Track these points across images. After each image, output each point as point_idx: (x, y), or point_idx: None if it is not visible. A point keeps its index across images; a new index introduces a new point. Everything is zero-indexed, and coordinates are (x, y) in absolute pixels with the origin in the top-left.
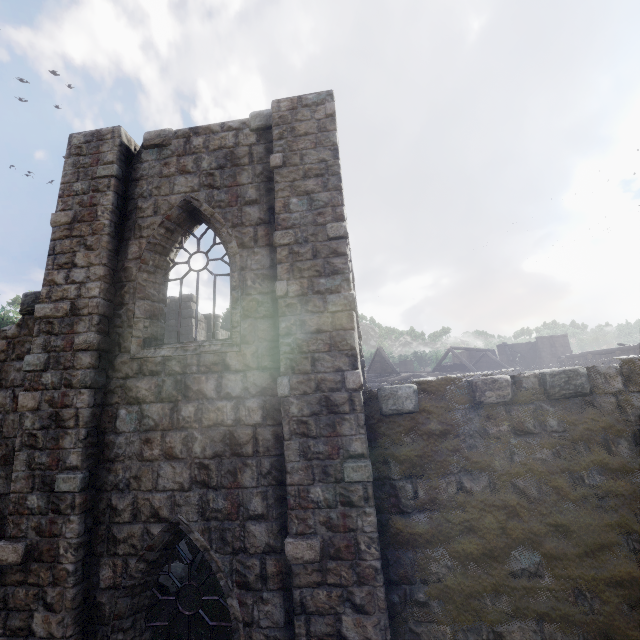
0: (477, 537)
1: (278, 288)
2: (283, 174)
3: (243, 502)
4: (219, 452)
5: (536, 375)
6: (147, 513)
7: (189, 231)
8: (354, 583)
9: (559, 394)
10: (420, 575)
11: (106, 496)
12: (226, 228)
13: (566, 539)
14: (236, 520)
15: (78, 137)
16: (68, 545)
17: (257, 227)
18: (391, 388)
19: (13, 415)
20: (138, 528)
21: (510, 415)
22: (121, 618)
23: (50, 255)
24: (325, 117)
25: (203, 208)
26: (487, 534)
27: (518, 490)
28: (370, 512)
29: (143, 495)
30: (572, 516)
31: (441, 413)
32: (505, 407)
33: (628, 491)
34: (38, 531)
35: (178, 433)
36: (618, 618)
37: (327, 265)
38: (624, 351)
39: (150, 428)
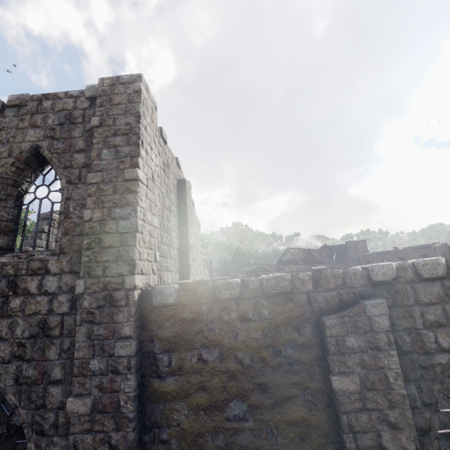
0: (207, 393)
1: (85, 215)
2: (100, 132)
3: (47, 371)
4: (34, 334)
5: (258, 279)
6: None
7: (37, 169)
8: (113, 429)
9: (270, 293)
10: (166, 421)
11: None
12: (59, 169)
13: (265, 394)
14: (40, 384)
15: None
16: None
17: (82, 169)
18: (160, 288)
19: None
20: None
21: (238, 307)
22: None
23: None
24: (134, 92)
25: (45, 153)
26: (214, 391)
27: (238, 360)
28: (130, 378)
29: None
30: (270, 377)
31: (193, 306)
32: (236, 301)
33: (308, 360)
34: None
35: (6, 320)
36: (292, 448)
37: (122, 199)
38: (396, 252)
39: None
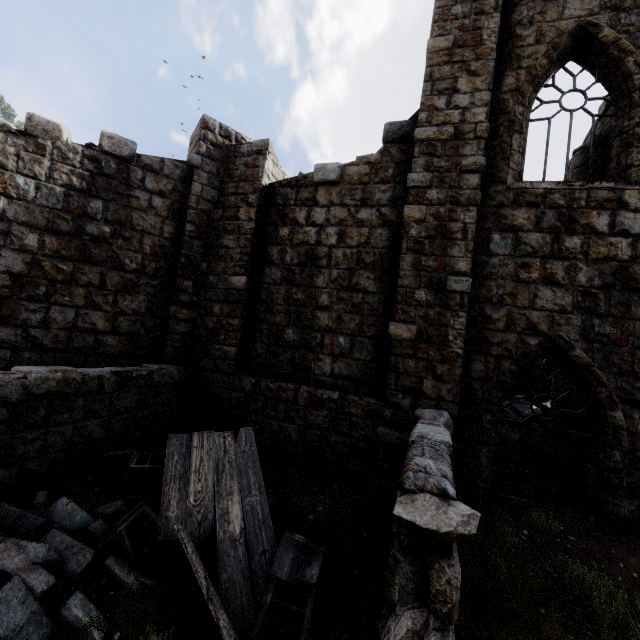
0: None
1: None
2: None
3: (635, 332)
4: (609, 284)
5: None
6: (523, 326)
7: (564, 67)
8: None
9: None
10: None
11: (478, 306)
12: (635, 56)
13: None
14: (626, 346)
15: None
16: (457, 334)
17: None
18: None
19: (380, 229)
20: (513, 336)
21: None
22: (491, 403)
23: (428, 81)
24: None
25: (601, 35)
26: None
27: None
28: None
29: (519, 310)
30: None
31: None
32: None
33: None
34: (426, 319)
35: (560, 262)
36: None
37: None
38: None
39: (527, 254)
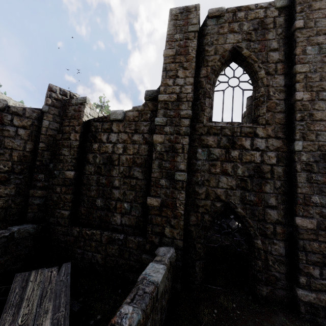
0: None
1: (297, 95)
2: (302, 32)
3: (264, 199)
4: (252, 175)
5: None
6: (213, 196)
7: (229, 65)
8: None
9: None
10: None
11: (192, 186)
12: (258, 63)
13: None
14: (260, 206)
15: (175, 10)
16: (181, 203)
17: (277, 64)
18: None
19: (144, 145)
20: (209, 202)
21: None
22: (200, 238)
23: (164, 71)
24: None
25: (243, 52)
26: None
27: None
28: None
29: (211, 188)
30: None
31: None
32: None
33: None
34: (165, 195)
35: (229, 163)
36: None
37: None
38: None
39: (214, 159)
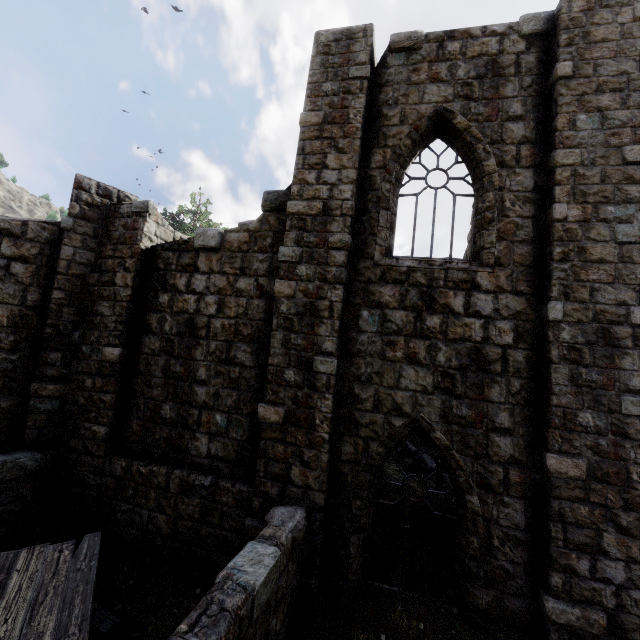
0: None
1: (557, 210)
2: (570, 86)
3: (488, 414)
4: (465, 365)
5: None
6: (389, 406)
7: (428, 146)
8: (621, 507)
9: None
10: None
11: (348, 385)
12: (483, 144)
13: None
14: (480, 429)
15: (326, 35)
16: (323, 418)
17: (521, 146)
18: None
19: (257, 301)
20: (380, 417)
21: None
22: (360, 488)
23: (300, 154)
24: (632, 21)
25: (456, 121)
26: None
27: None
28: None
29: (385, 390)
30: None
31: None
32: None
33: None
34: (295, 401)
35: (422, 341)
36: None
37: (618, 192)
38: None
39: (393, 332)
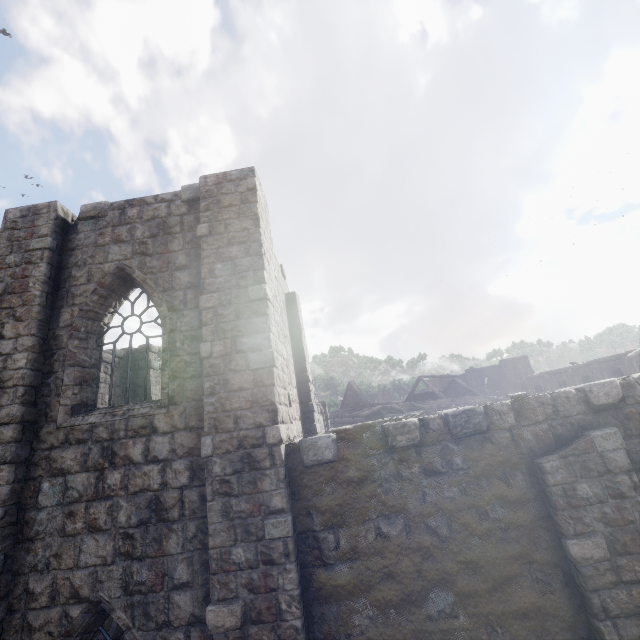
0: (396, 583)
1: (203, 349)
2: (209, 242)
3: (168, 571)
4: (144, 519)
5: (441, 416)
6: (66, 594)
7: (123, 296)
8: None
9: (461, 433)
10: (343, 629)
11: (23, 580)
12: (157, 293)
13: (476, 575)
14: (160, 591)
15: (14, 212)
16: None
17: (187, 291)
18: (311, 439)
19: None
20: (56, 612)
21: (420, 457)
22: None
23: None
24: (247, 190)
25: (136, 274)
26: (405, 578)
27: (431, 530)
28: (290, 568)
29: (63, 574)
30: (480, 551)
31: (358, 460)
32: (416, 449)
33: (526, 521)
34: None
35: (103, 503)
36: None
37: (249, 325)
38: (575, 370)
39: (74, 500)
